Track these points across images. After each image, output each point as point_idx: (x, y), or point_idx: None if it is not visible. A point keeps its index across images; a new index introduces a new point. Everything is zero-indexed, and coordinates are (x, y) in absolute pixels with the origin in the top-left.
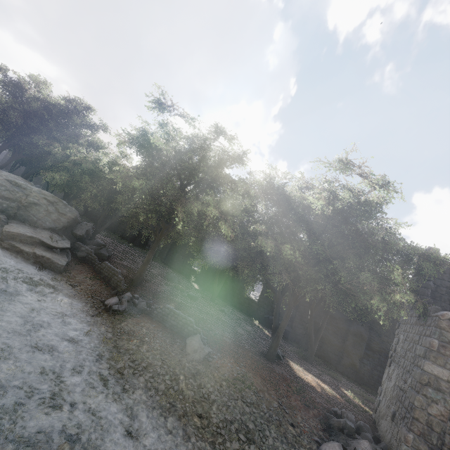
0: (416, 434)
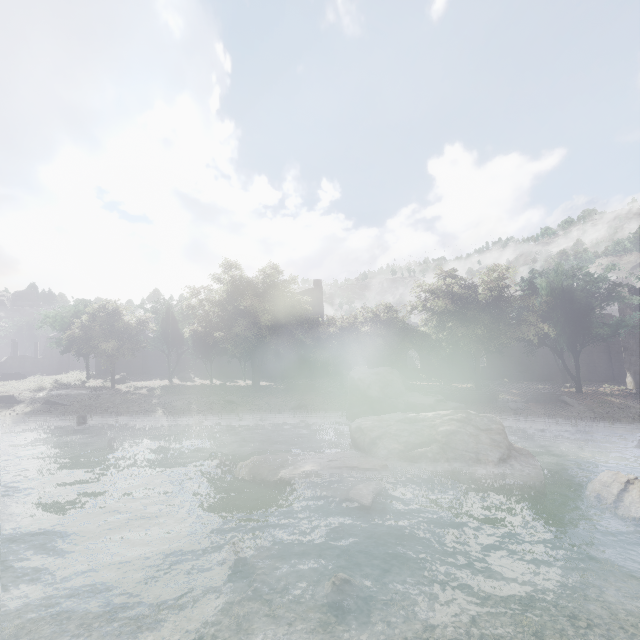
0: None
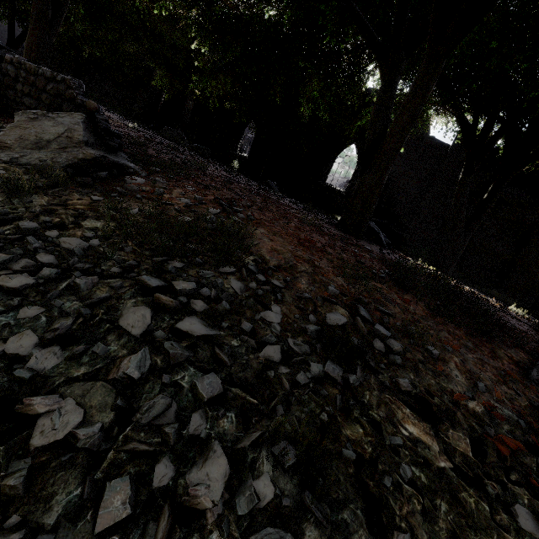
0: None
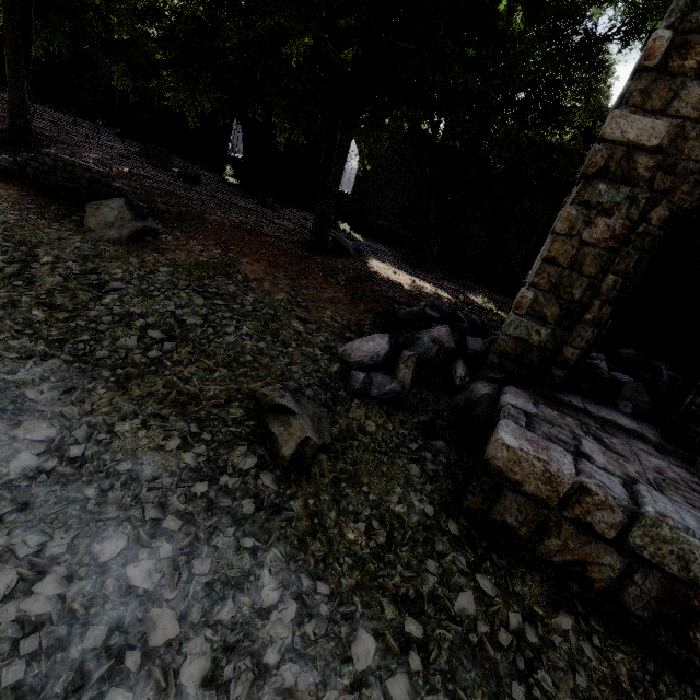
0: (542, 291)
